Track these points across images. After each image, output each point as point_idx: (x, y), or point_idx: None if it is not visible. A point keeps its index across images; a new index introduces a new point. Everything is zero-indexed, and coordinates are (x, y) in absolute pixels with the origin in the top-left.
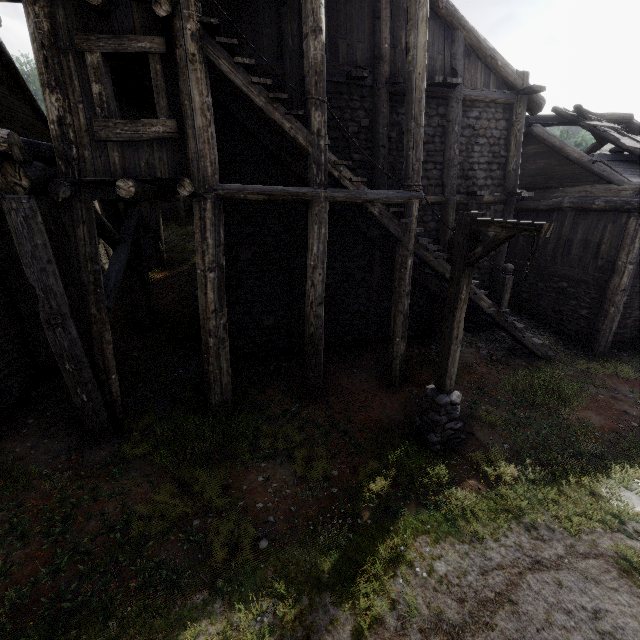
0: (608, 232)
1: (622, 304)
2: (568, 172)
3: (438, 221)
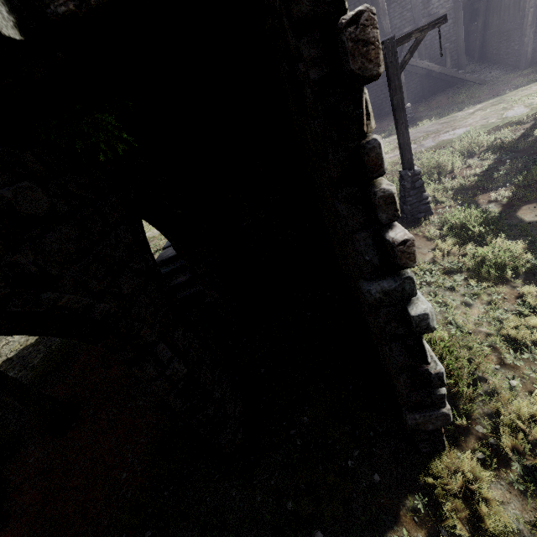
0: None
1: (531, 33)
2: None
3: None
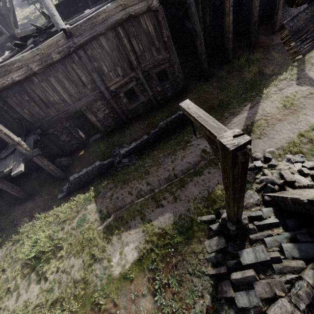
0: None
1: None
2: None
3: None
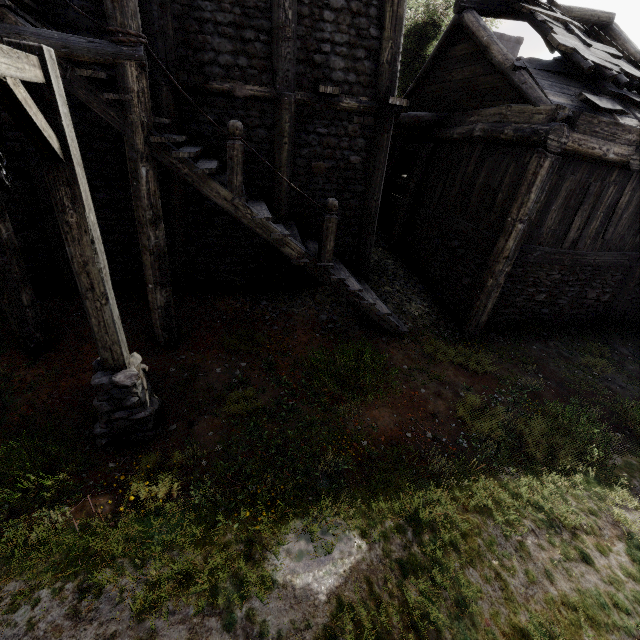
0: (509, 175)
1: (504, 276)
2: (490, 85)
3: (270, 128)
